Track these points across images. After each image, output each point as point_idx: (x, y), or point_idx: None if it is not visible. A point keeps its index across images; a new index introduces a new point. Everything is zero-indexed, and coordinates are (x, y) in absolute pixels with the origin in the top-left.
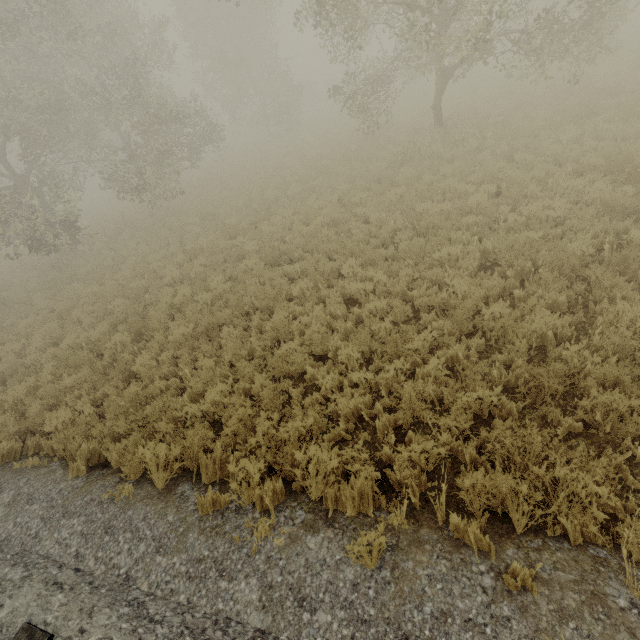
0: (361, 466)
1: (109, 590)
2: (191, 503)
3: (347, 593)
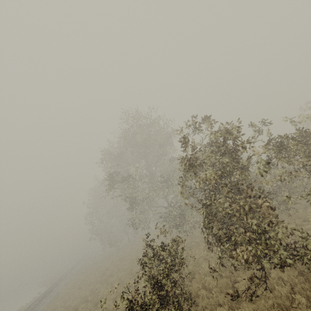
0: None
1: None
2: None
3: None
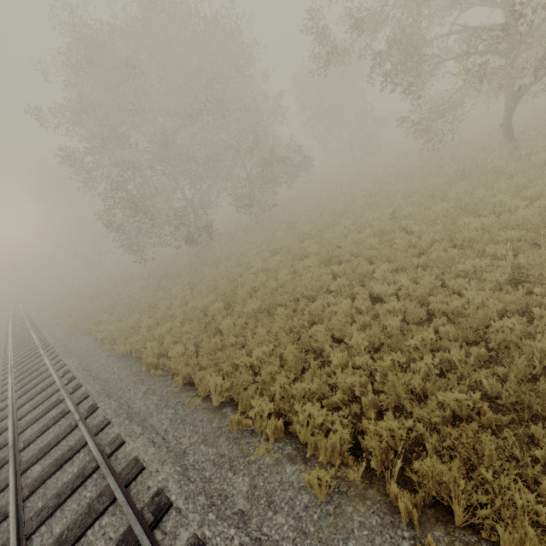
0: (338, 427)
1: (174, 455)
2: (228, 420)
3: (299, 510)
